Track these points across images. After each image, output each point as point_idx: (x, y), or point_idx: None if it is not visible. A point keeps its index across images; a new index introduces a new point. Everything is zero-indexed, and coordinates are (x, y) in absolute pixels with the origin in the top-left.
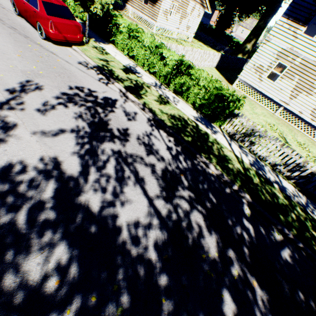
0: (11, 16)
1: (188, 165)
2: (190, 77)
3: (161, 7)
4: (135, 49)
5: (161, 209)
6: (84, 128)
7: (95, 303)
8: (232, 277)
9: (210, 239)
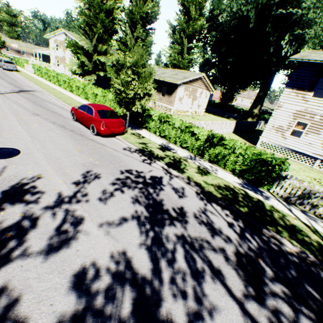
0: (70, 122)
1: (259, 243)
2: (224, 147)
3: (176, 96)
4: (166, 130)
5: (259, 318)
6: (143, 212)
7: None
8: None
9: None
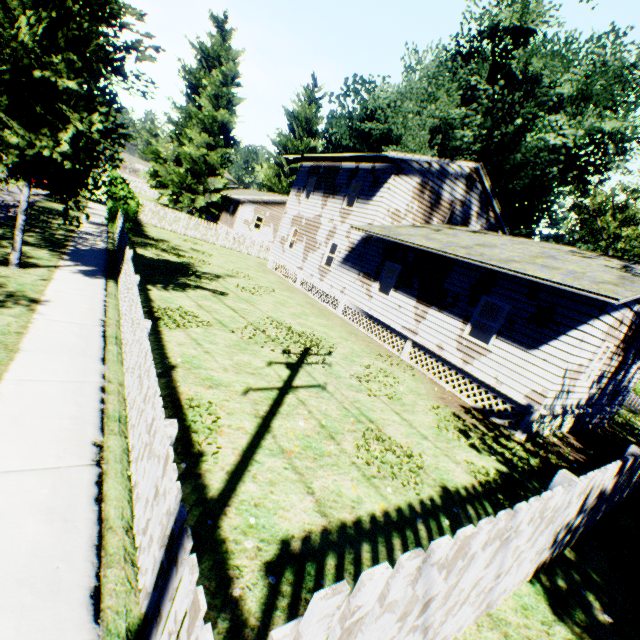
0: None
1: None
2: None
3: (239, 217)
4: None
5: None
6: None
7: None
8: None
9: None
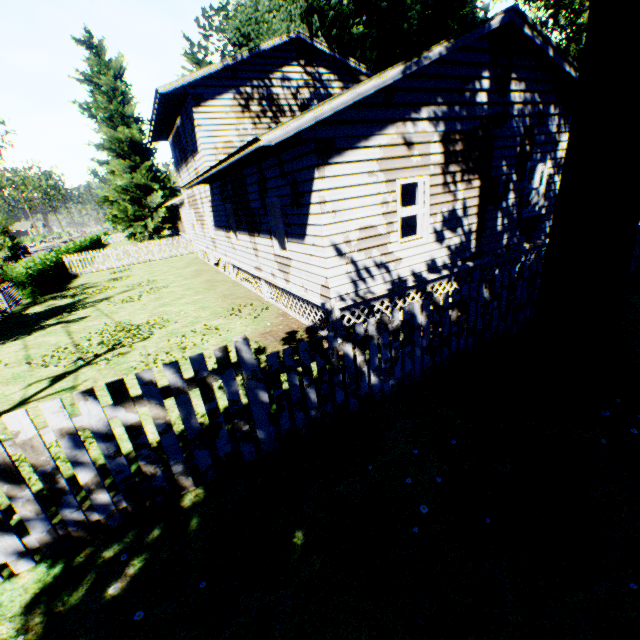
0: None
1: None
2: None
3: (185, 220)
4: None
5: None
6: None
7: None
8: None
9: None
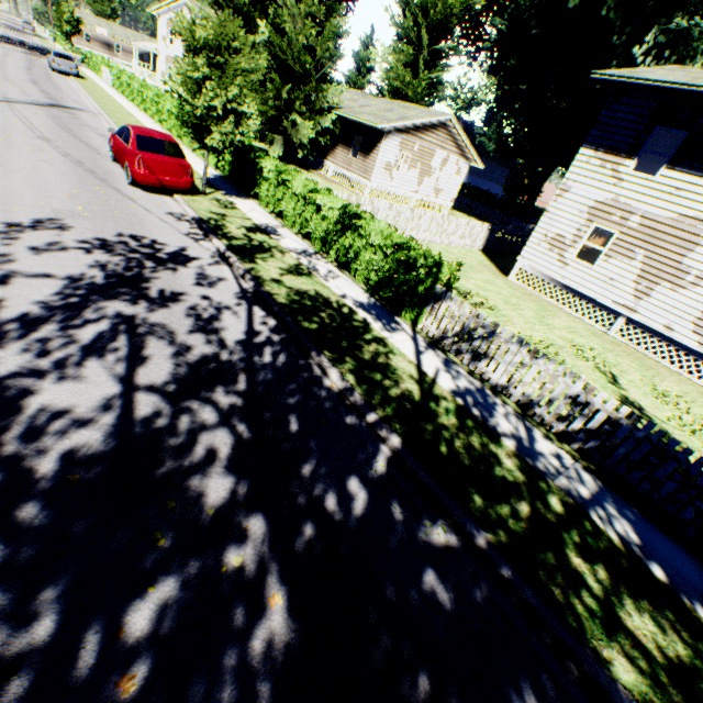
0: (103, 161)
1: (278, 362)
2: (358, 233)
3: (379, 159)
4: (284, 201)
5: (141, 407)
6: (94, 279)
7: None
8: (216, 566)
9: (218, 483)
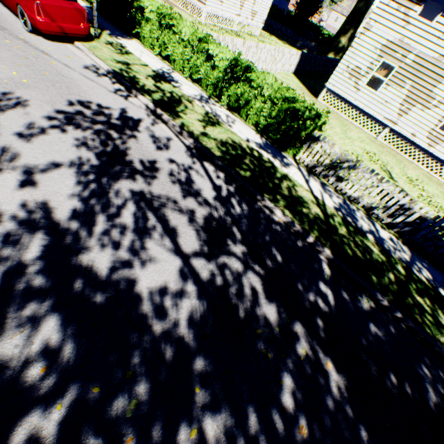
0: None
1: (244, 210)
2: (249, 84)
3: None
4: (170, 45)
5: (201, 271)
6: (90, 161)
7: (98, 396)
8: (297, 358)
9: (269, 309)
